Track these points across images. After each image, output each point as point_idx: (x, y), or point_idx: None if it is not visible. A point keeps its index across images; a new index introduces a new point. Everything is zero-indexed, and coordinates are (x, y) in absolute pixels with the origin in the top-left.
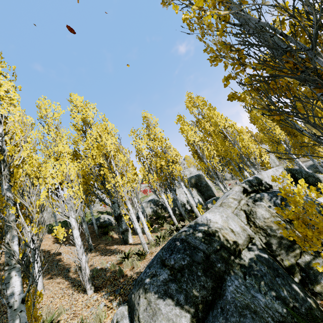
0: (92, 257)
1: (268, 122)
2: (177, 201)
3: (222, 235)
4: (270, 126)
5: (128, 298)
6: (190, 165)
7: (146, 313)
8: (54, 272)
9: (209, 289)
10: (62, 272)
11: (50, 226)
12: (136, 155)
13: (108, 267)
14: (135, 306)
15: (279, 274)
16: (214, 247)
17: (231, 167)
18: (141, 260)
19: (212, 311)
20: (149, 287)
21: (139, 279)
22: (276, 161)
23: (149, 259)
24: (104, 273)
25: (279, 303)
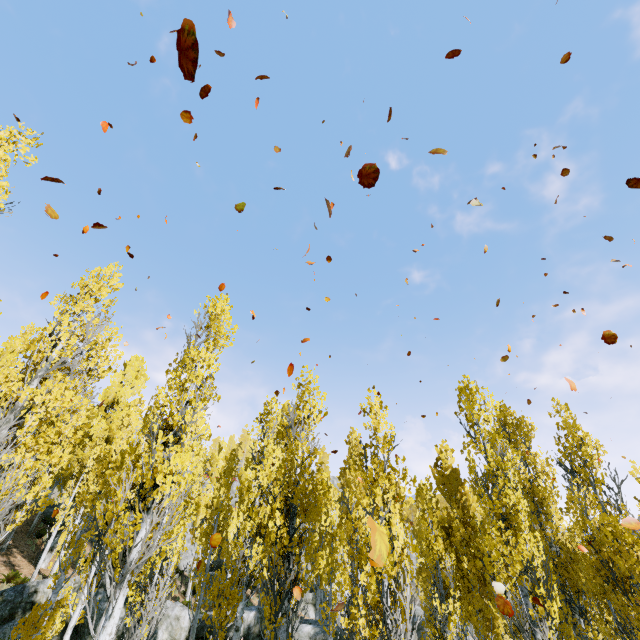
0: None
1: None
2: None
3: (41, 596)
4: None
5: None
6: None
7: None
8: None
9: (3, 618)
10: None
11: None
12: None
13: None
14: None
15: None
16: (29, 599)
17: None
18: None
19: None
20: None
21: None
22: None
23: None
24: None
25: None
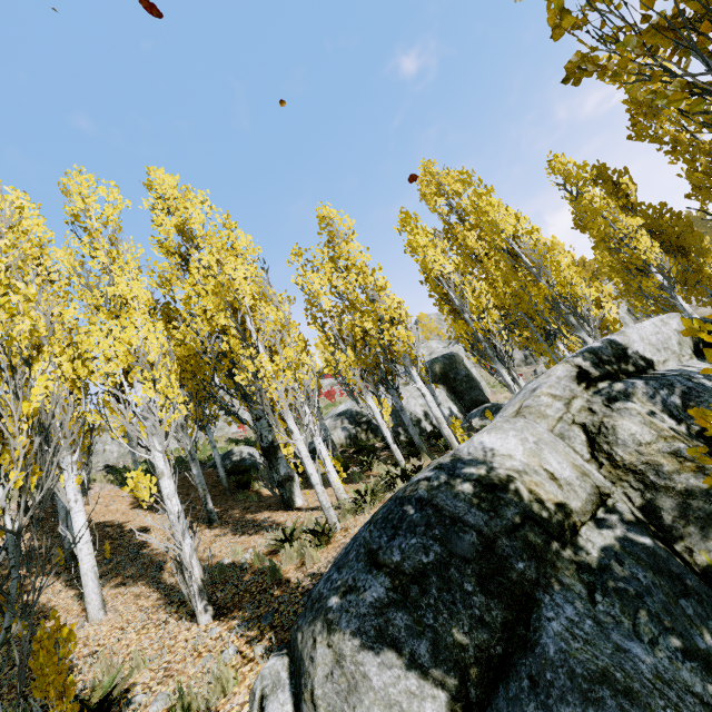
0: (214, 537)
1: (620, 223)
2: (402, 412)
3: (526, 488)
4: (624, 231)
5: (291, 636)
6: (430, 335)
7: (330, 684)
8: (130, 572)
9: (495, 629)
10: (147, 572)
11: (125, 471)
12: (306, 308)
13: (248, 560)
14: (303, 663)
15: (687, 590)
16: (505, 519)
17: (528, 333)
18: (321, 545)
19: (505, 685)
20: (339, 618)
21: (315, 595)
22: (628, 321)
23: (340, 544)
24: (238, 576)
25: (693, 668)
